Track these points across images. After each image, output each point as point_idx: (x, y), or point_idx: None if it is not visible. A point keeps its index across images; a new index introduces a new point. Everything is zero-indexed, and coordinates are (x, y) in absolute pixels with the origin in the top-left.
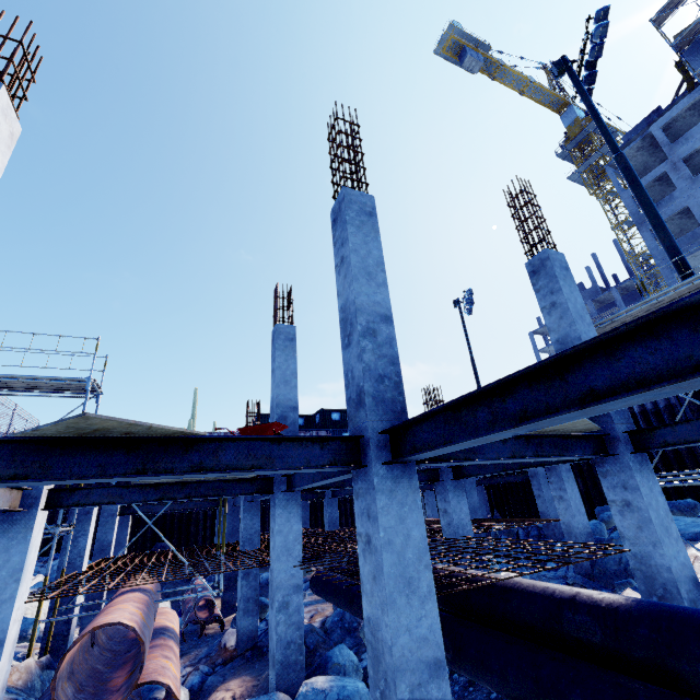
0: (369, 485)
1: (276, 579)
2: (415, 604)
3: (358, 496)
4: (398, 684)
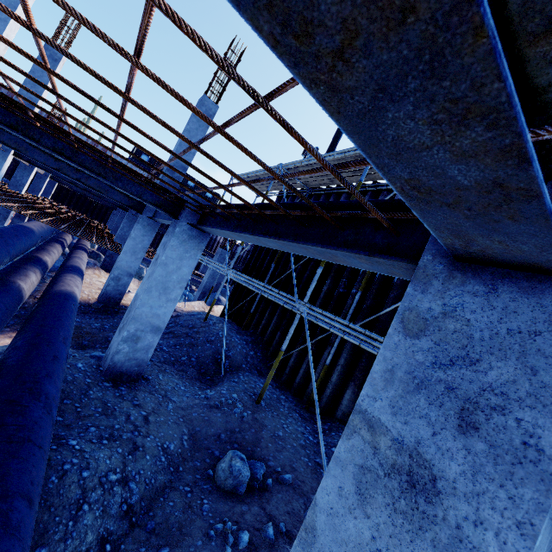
0: None
1: None
2: None
3: None
4: None
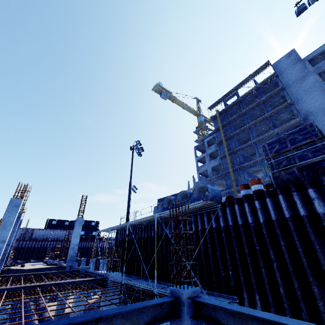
0: None
1: None
2: None
3: None
4: None
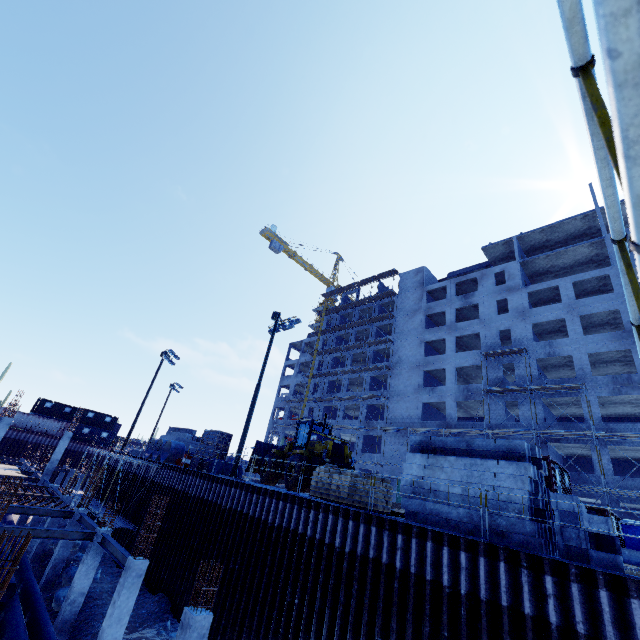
0: None
1: None
2: None
3: None
4: None
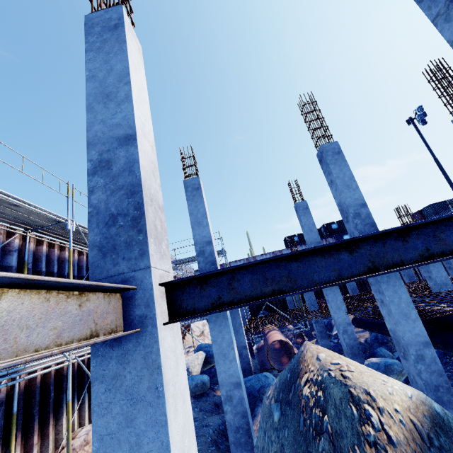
0: (375, 280)
1: (337, 320)
2: (410, 322)
3: (371, 285)
4: (409, 349)
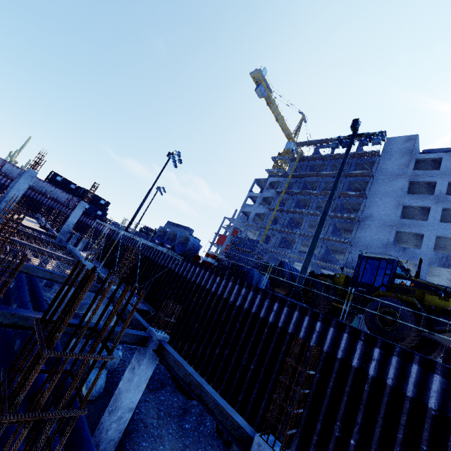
0: None
1: None
2: None
3: None
4: None
